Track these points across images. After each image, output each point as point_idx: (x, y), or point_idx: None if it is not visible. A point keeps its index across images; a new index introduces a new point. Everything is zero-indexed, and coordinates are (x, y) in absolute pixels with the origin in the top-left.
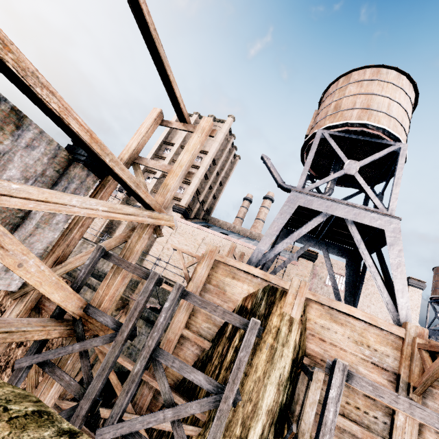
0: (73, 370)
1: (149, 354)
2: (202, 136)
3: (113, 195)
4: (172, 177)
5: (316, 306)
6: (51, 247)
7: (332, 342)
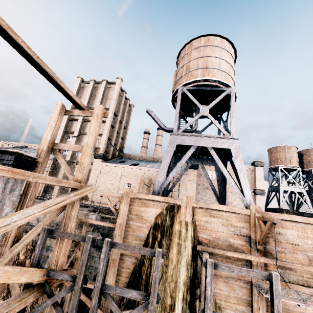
0: (51, 309)
1: (99, 291)
2: (98, 121)
3: None
4: (84, 156)
5: (199, 210)
6: None
7: (212, 229)
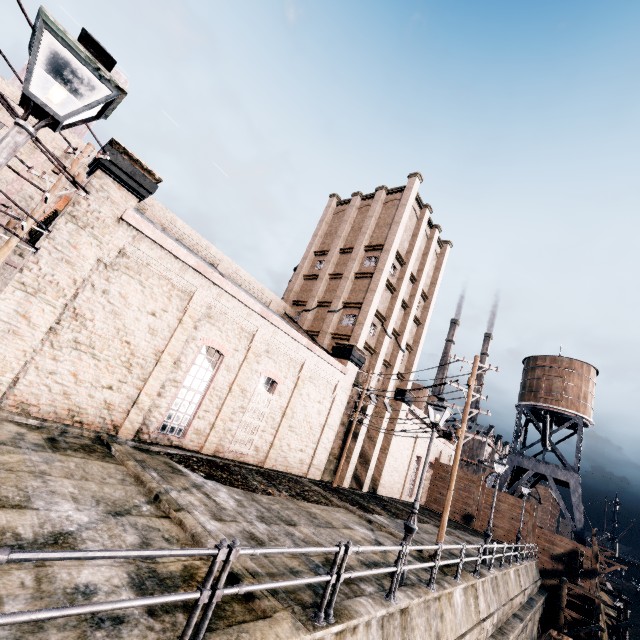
0: None
1: None
2: None
3: (346, 372)
4: None
5: None
6: (518, 603)
7: None
